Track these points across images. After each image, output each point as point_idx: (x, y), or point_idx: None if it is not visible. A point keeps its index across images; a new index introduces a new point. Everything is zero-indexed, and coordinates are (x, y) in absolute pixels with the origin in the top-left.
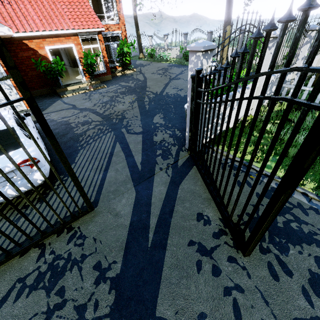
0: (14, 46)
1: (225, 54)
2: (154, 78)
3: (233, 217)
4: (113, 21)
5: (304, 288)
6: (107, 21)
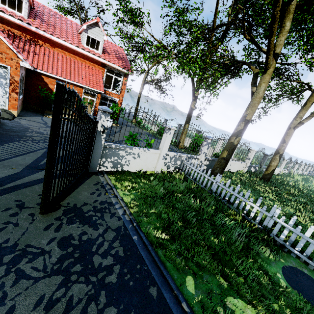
0: (34, 75)
1: (182, 140)
2: (125, 134)
3: (63, 202)
4: (115, 92)
5: (56, 238)
6: (111, 90)
